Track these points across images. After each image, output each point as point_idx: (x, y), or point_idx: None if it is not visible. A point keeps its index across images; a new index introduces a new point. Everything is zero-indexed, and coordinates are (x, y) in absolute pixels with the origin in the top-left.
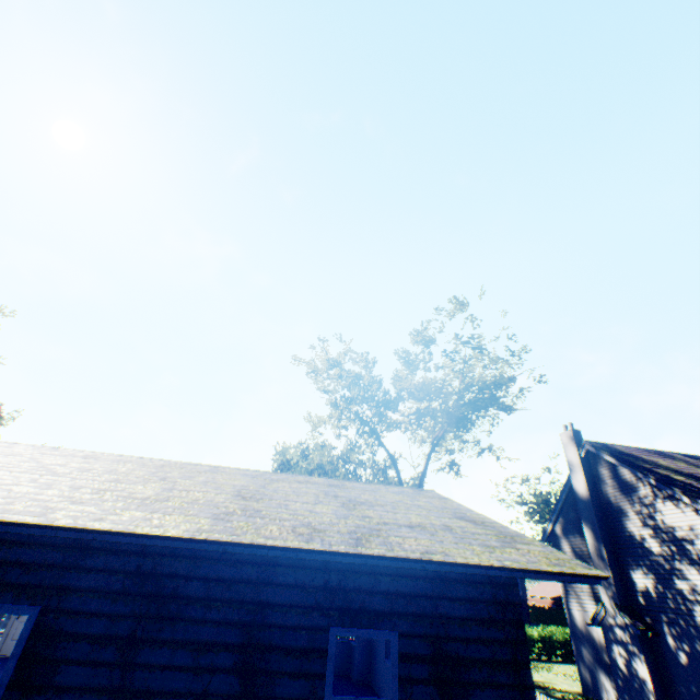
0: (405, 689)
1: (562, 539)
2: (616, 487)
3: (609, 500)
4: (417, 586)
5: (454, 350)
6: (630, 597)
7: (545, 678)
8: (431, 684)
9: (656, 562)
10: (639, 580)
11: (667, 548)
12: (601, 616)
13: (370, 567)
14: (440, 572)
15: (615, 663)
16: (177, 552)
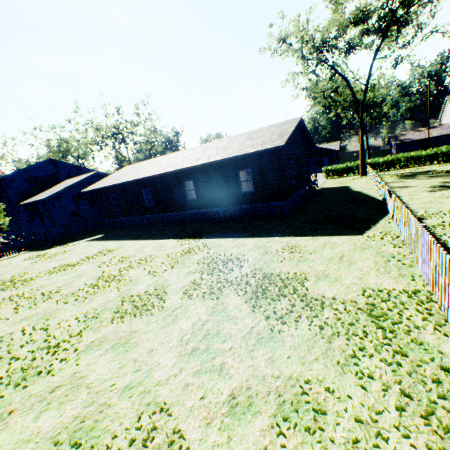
0: (254, 178)
1: None
2: None
3: None
4: (254, 159)
5: None
6: None
7: (441, 168)
8: (259, 176)
9: None
10: None
11: None
12: None
13: (243, 158)
14: (259, 154)
15: None
16: (207, 166)
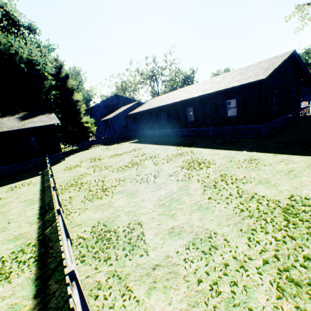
0: (238, 105)
1: None
2: None
3: None
4: (239, 90)
5: None
6: None
7: None
8: (242, 104)
9: None
10: None
11: None
12: None
13: (230, 90)
14: (244, 86)
15: None
16: (203, 97)
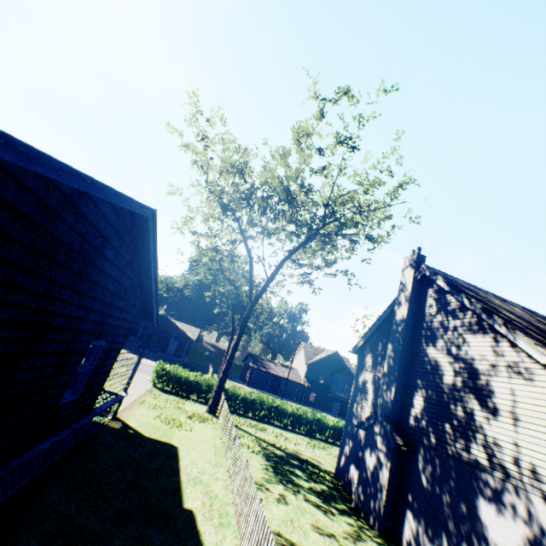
0: None
1: (369, 354)
2: (436, 314)
3: (424, 325)
4: None
5: (328, 148)
6: (403, 415)
7: (314, 455)
8: None
9: (442, 390)
10: (418, 402)
11: (460, 379)
12: (369, 423)
13: None
14: None
15: (364, 463)
16: None
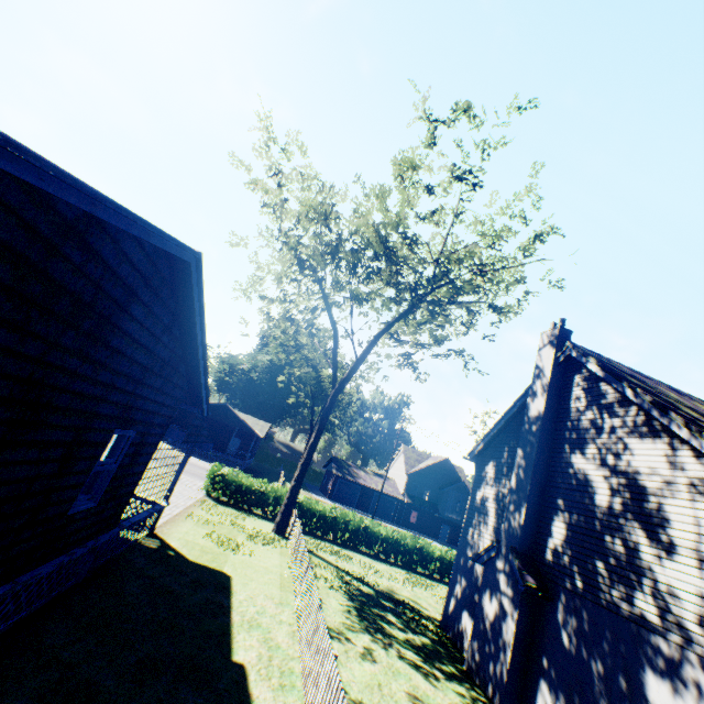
0: None
1: (490, 463)
2: (585, 409)
3: (568, 425)
4: None
5: (441, 185)
6: (537, 547)
7: (413, 595)
8: None
9: (593, 515)
10: (558, 530)
11: (619, 500)
12: (489, 555)
13: None
14: None
15: (481, 610)
16: None
